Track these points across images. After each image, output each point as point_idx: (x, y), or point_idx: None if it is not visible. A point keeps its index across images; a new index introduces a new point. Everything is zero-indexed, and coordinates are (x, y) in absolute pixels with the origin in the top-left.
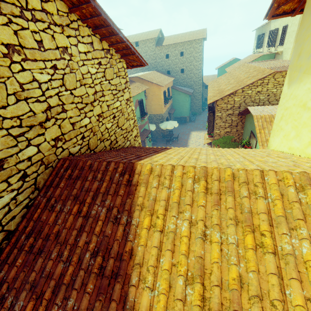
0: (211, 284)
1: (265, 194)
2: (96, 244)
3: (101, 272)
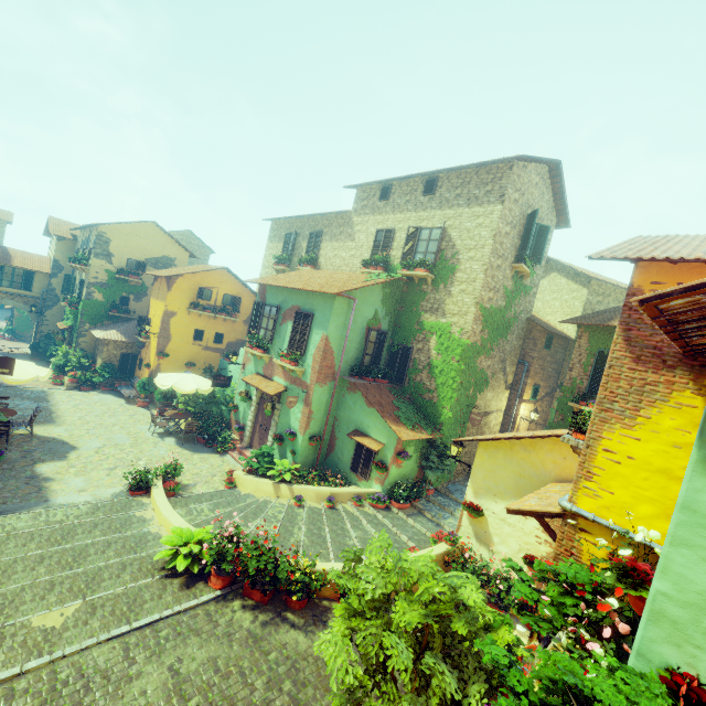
0: (24, 257)
1: (34, 255)
2: (2, 252)
3: (5, 254)
